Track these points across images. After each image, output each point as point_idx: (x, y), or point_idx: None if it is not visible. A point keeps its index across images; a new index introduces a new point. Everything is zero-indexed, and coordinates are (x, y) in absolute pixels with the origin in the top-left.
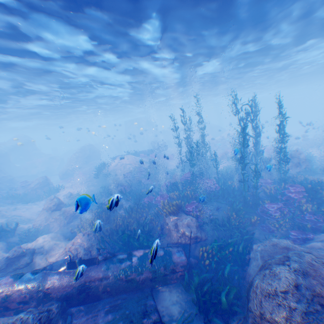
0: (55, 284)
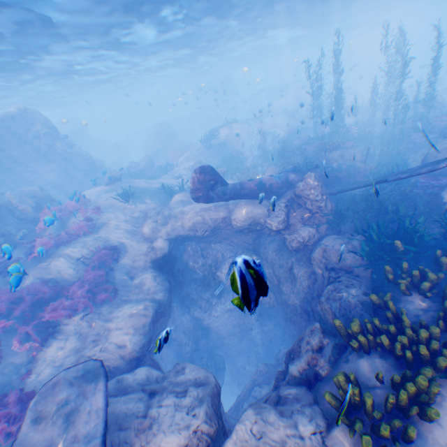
0: (294, 179)
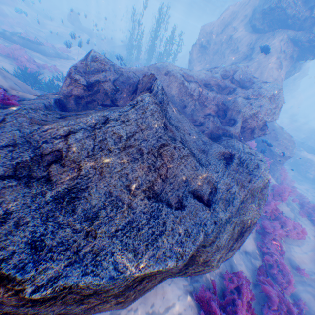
0: None
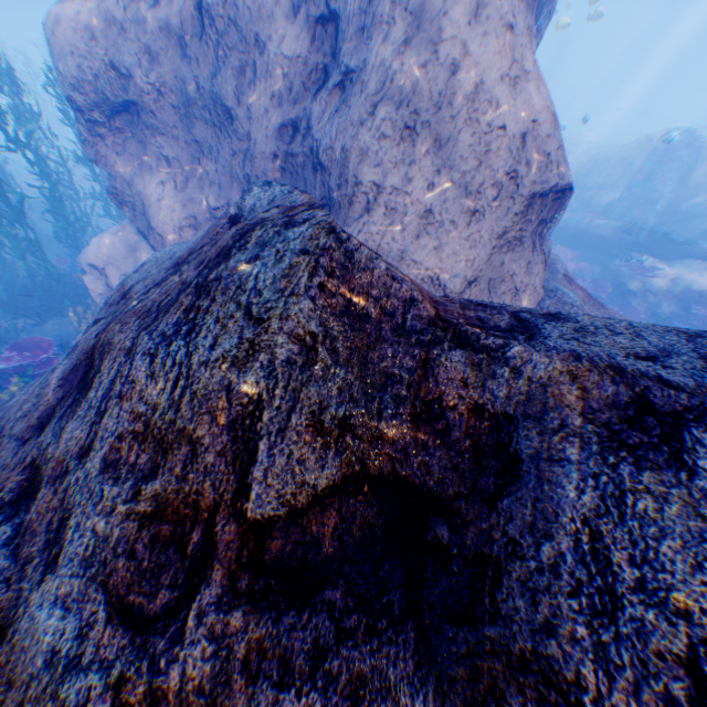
0: None
